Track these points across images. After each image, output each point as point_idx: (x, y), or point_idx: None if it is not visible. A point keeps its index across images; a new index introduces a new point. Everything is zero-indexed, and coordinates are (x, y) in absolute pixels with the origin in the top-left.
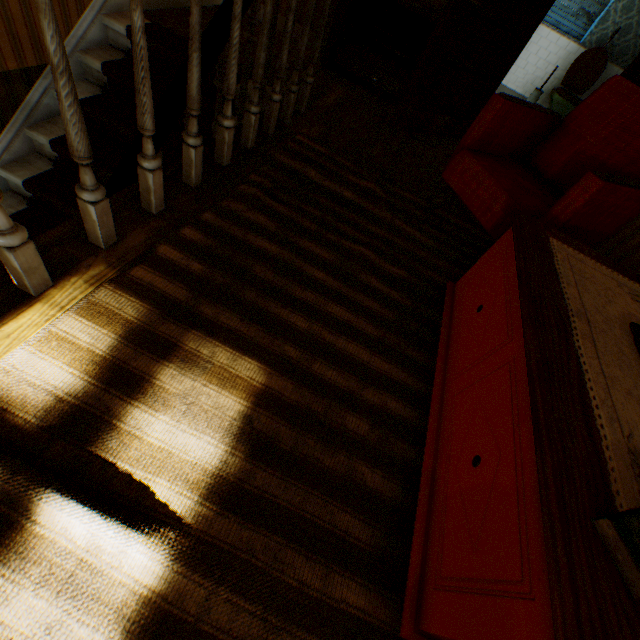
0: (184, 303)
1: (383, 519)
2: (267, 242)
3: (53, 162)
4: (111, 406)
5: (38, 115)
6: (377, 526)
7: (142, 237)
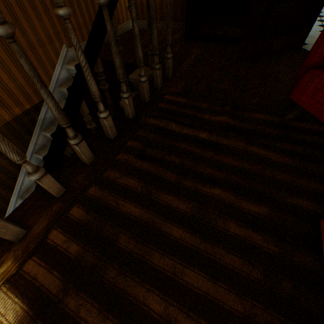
0: (54, 296)
1: None
2: (133, 205)
3: None
4: None
5: (46, 123)
6: None
7: (44, 222)
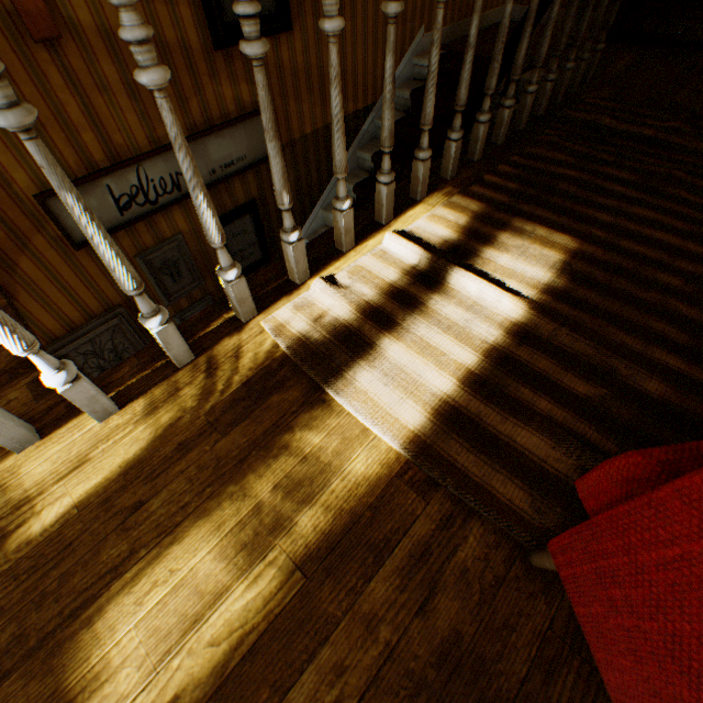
0: (507, 204)
1: (699, 335)
2: (566, 171)
3: (368, 173)
4: (473, 247)
5: (364, 140)
6: (693, 337)
7: (469, 174)
